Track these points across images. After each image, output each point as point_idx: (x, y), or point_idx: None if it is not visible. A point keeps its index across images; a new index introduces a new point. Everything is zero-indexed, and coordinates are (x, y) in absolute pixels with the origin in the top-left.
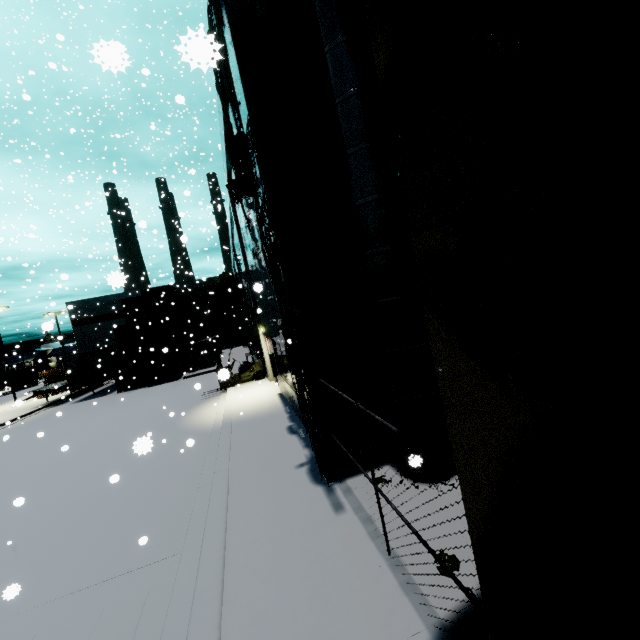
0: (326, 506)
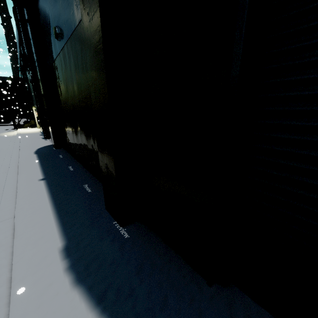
0: (44, 140)
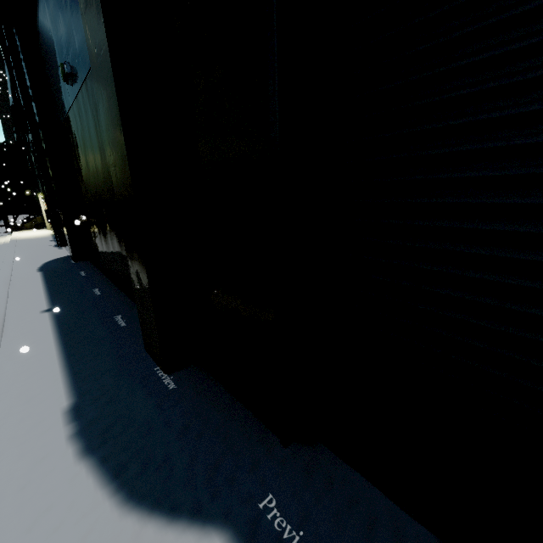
0: (56, 249)
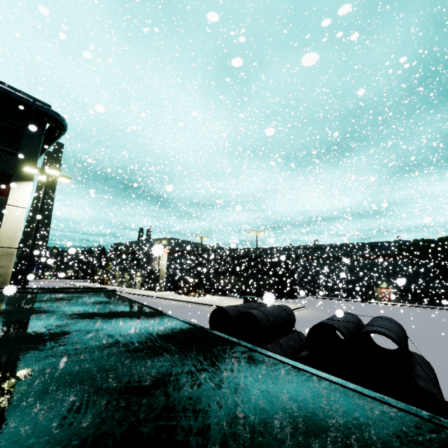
0: None
